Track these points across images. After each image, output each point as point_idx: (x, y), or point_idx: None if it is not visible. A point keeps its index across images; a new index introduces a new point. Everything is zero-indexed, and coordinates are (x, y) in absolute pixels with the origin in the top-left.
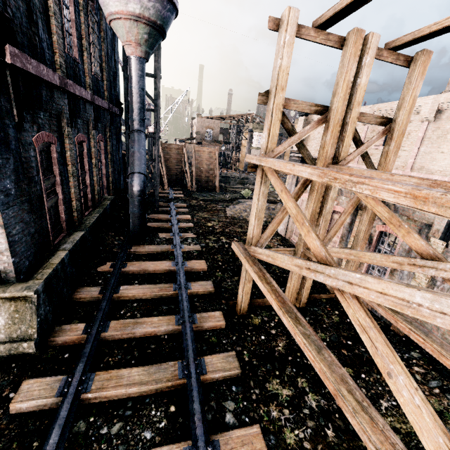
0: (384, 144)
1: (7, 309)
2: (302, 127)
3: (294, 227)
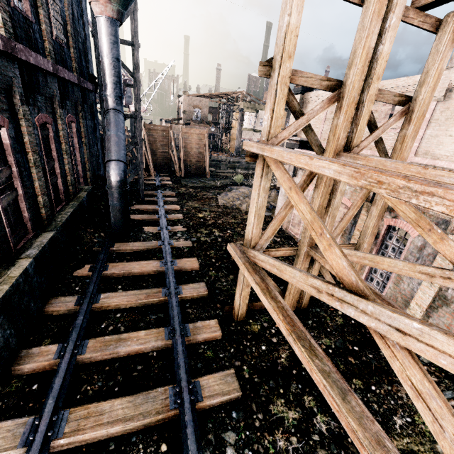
0: (401, 127)
1: None
2: None
3: (291, 217)
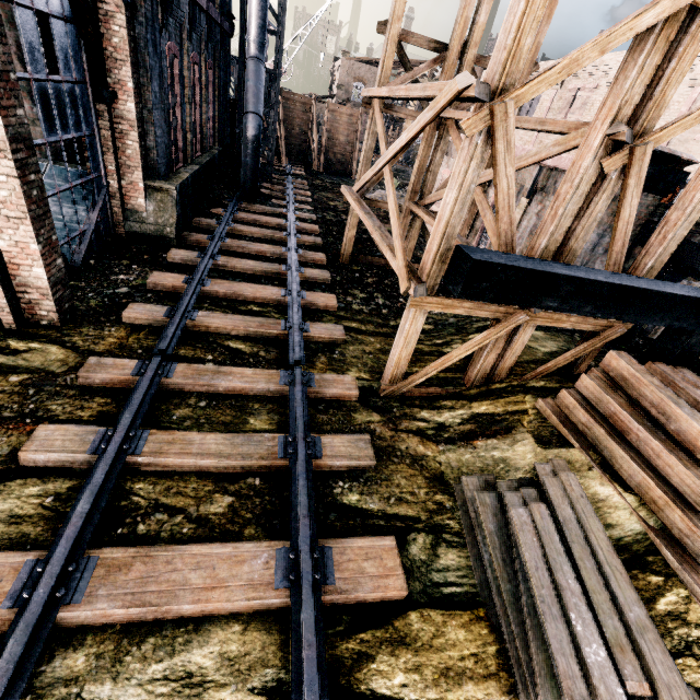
0: None
1: (155, 198)
2: None
3: None
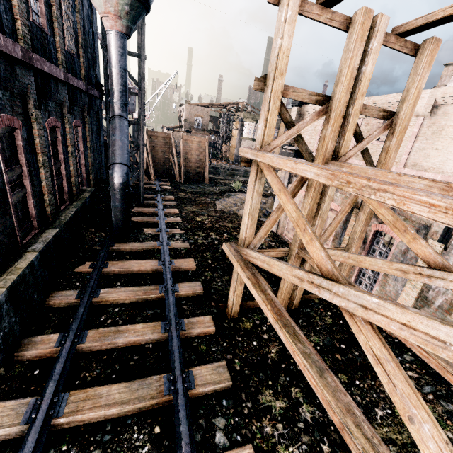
0: (385, 140)
1: None
2: (295, 118)
3: (286, 223)
